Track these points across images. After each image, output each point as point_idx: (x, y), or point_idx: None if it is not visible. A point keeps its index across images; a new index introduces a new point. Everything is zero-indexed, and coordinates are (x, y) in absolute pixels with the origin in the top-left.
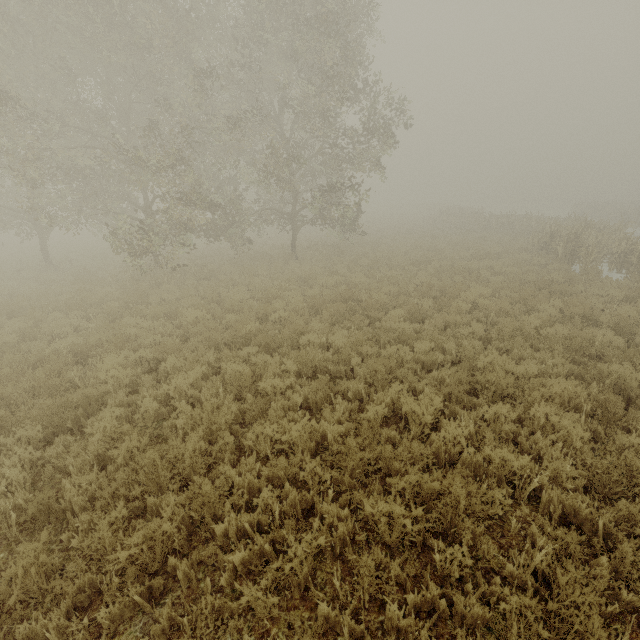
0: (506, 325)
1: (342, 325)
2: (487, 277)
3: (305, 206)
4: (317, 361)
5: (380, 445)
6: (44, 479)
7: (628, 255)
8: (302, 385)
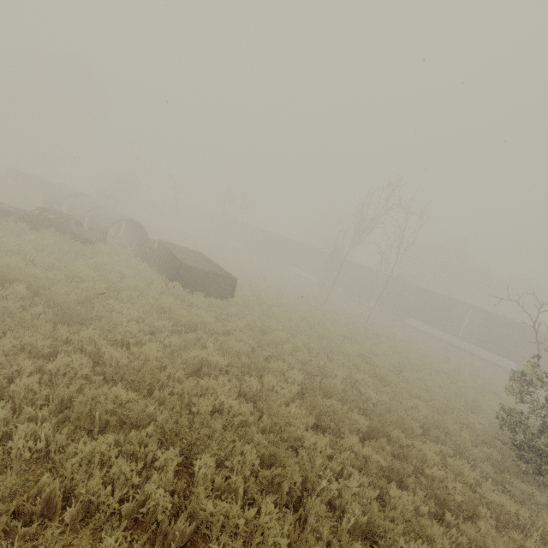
0: None
1: None
2: None
3: None
4: None
5: None
6: None
7: None
8: None
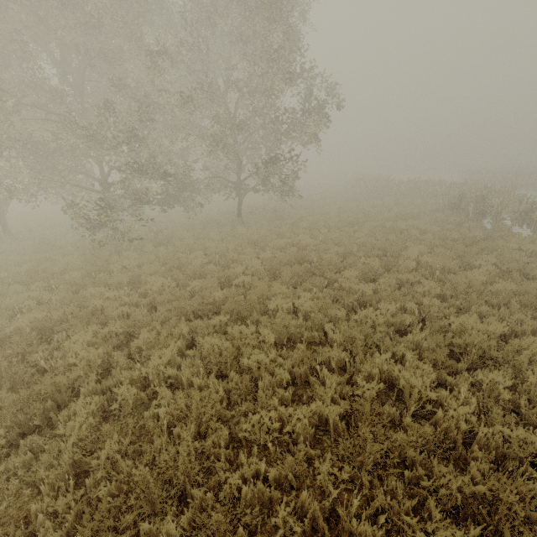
0: (459, 283)
1: (302, 287)
2: (416, 235)
3: (249, 176)
4: (291, 328)
5: (396, 434)
6: (9, 498)
7: (528, 213)
8: (281, 355)
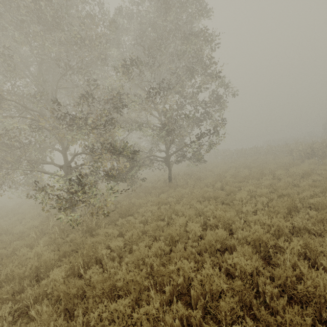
0: None
1: None
2: None
3: (177, 150)
4: None
5: None
6: None
7: None
8: None
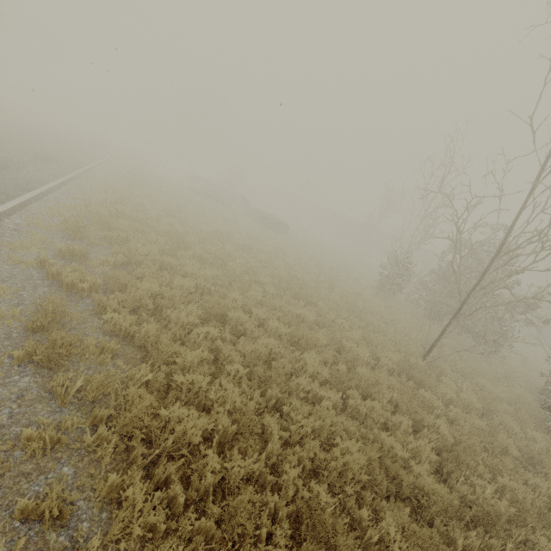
0: None
1: None
2: None
3: None
4: None
5: None
6: None
7: None
8: None
